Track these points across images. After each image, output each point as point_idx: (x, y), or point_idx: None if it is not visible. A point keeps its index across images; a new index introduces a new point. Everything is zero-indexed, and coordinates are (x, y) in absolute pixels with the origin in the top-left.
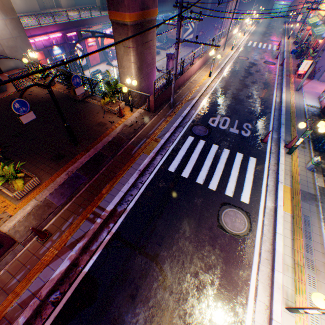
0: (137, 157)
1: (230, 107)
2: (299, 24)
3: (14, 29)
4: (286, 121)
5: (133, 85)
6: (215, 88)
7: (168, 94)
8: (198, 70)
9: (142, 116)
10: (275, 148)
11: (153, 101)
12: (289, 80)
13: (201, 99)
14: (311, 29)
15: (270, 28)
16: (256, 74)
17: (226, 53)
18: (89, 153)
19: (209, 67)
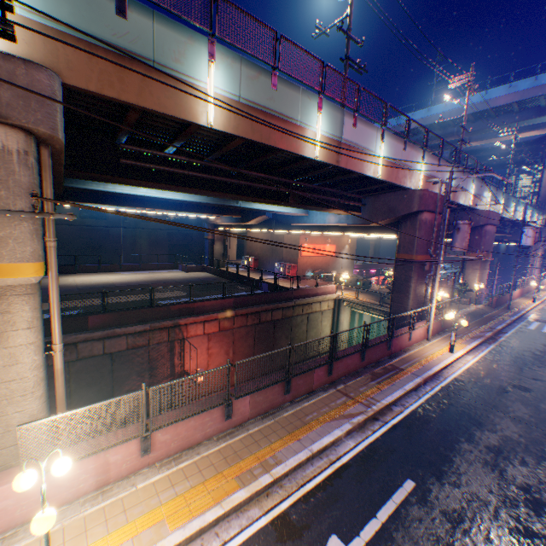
0: (498, 319)
1: None
2: None
3: (350, 263)
4: None
5: (480, 287)
6: (542, 308)
7: (500, 302)
8: (516, 298)
9: (485, 307)
10: None
11: (493, 299)
12: None
13: (532, 311)
14: None
15: None
16: None
17: (541, 293)
18: (462, 312)
19: (527, 298)
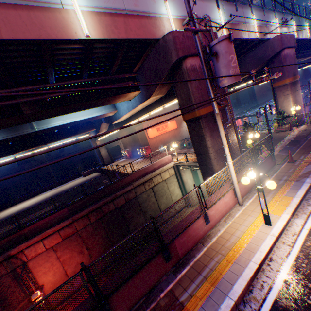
0: None
1: None
2: None
3: None
4: None
5: (297, 109)
6: None
7: None
8: None
9: (308, 126)
10: None
11: None
12: None
13: None
14: None
15: None
16: None
17: None
18: (284, 141)
19: None
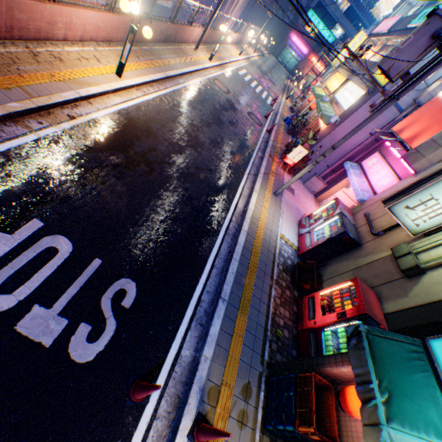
0: None
1: (114, 193)
2: (300, 90)
3: None
4: (235, 284)
5: None
6: (114, 113)
7: None
8: (103, 42)
9: None
10: (165, 429)
11: None
12: (271, 167)
13: (24, 125)
14: (318, 101)
15: (273, 73)
16: (228, 127)
17: (198, 58)
18: None
19: (141, 57)
